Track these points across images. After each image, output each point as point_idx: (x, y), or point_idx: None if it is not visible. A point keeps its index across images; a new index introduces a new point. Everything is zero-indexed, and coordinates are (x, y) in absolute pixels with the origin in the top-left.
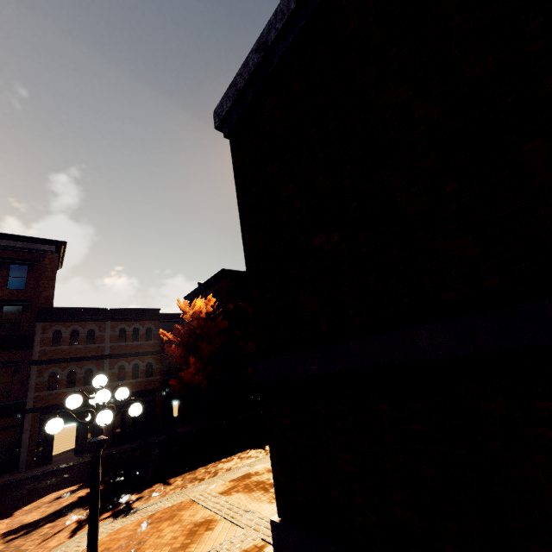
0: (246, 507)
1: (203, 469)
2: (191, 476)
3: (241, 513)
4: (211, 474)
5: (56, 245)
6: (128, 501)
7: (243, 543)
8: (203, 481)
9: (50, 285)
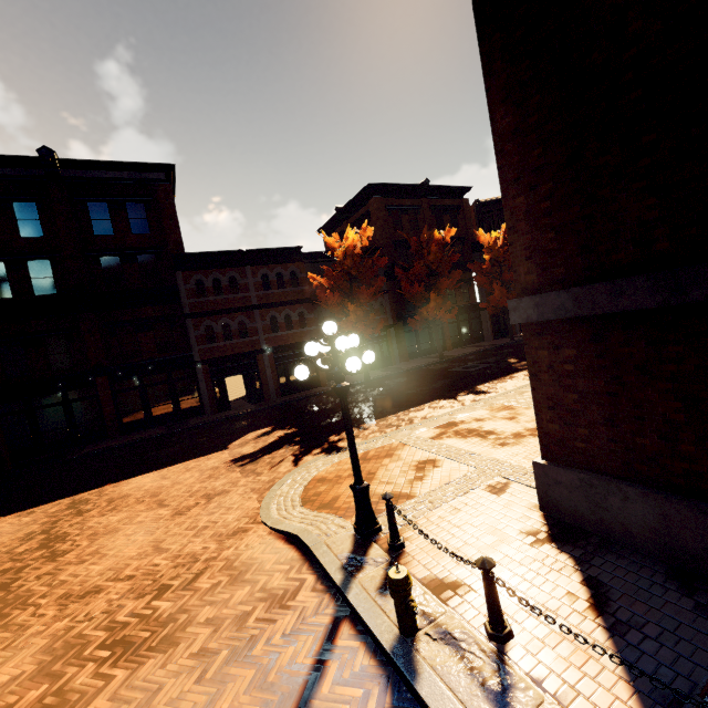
0: (468, 451)
1: (393, 417)
2: (384, 423)
3: (466, 455)
4: (406, 422)
5: (164, 171)
6: (331, 441)
7: (483, 480)
8: (404, 427)
9: (174, 225)
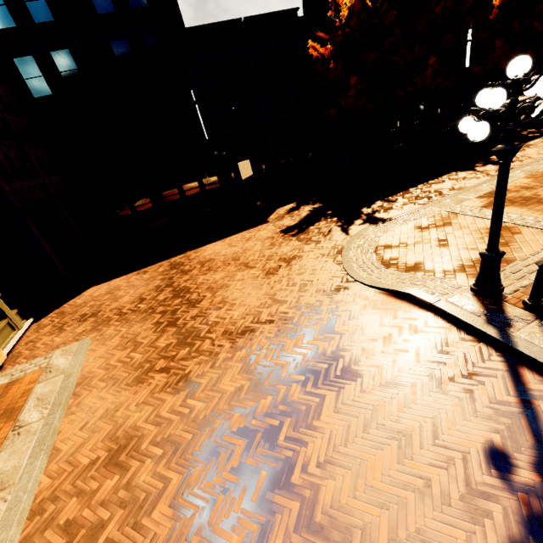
0: (540, 218)
1: (416, 190)
2: (409, 195)
3: (542, 222)
4: (435, 194)
5: None
6: (366, 213)
7: None
8: (441, 198)
9: None
